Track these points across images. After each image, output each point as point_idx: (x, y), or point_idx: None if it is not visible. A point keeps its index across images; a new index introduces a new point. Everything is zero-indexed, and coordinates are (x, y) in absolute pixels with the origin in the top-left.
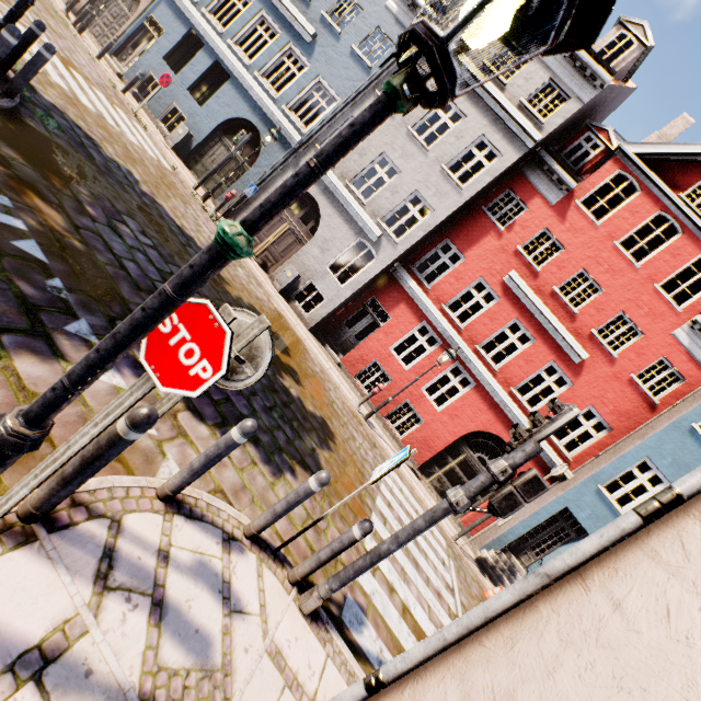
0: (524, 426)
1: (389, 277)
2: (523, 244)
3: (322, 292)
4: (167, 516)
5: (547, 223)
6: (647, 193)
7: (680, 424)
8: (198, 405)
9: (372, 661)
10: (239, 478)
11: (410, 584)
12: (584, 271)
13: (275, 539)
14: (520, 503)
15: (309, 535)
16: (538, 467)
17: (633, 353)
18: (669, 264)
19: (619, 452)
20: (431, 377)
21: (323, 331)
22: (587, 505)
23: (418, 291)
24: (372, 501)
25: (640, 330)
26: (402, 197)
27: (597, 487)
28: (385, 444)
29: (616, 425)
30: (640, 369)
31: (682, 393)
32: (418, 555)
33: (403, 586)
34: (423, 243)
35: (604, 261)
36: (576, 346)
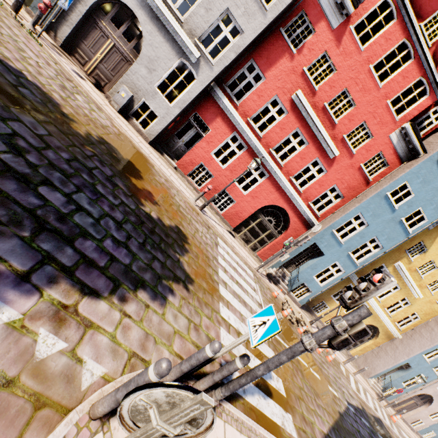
0: (296, 200)
1: (207, 95)
2: (308, 66)
3: (155, 111)
4: (104, 428)
5: (327, 47)
6: (400, 21)
7: (381, 193)
8: (91, 283)
9: (241, 393)
10: (141, 330)
11: (245, 321)
12: (346, 90)
13: (176, 361)
14: (351, 343)
15: (193, 336)
16: (301, 222)
17: (365, 150)
18: (400, 85)
19: (346, 211)
20: (240, 173)
21: (159, 142)
22: (325, 240)
23: (231, 108)
24: (217, 275)
25: (371, 134)
26: (215, 16)
27: (332, 231)
28: (214, 223)
29: (346, 195)
30: (366, 160)
31: (385, 174)
32: (244, 296)
33: (243, 325)
34: (233, 63)
35: (360, 82)
36: (333, 147)
